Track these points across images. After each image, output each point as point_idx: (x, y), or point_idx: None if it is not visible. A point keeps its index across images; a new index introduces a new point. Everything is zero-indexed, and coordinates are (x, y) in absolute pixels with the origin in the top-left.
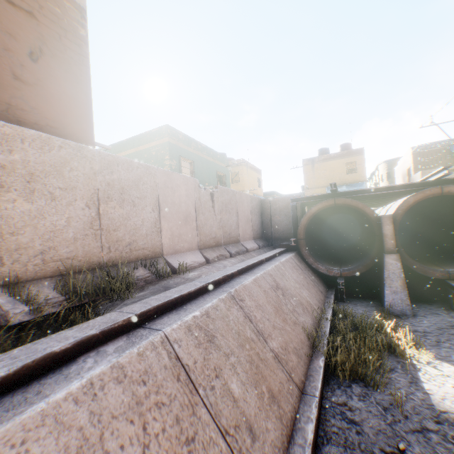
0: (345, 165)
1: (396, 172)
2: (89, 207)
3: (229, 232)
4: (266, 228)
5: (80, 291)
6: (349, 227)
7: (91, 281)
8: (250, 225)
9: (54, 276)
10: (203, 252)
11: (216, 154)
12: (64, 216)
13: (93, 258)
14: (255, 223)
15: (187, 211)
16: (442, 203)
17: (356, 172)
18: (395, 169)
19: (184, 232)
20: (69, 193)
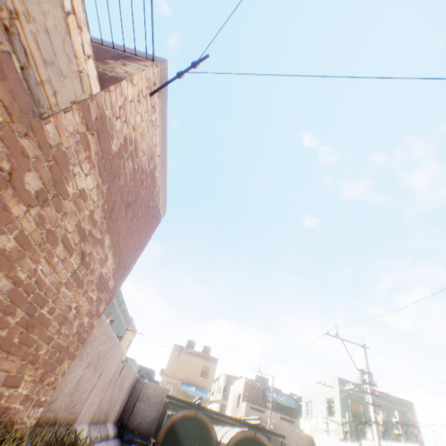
0: (202, 366)
1: (231, 390)
2: (85, 368)
3: (109, 408)
4: (126, 411)
5: (52, 445)
6: (184, 437)
7: (60, 439)
8: (120, 404)
9: (42, 424)
10: (91, 428)
11: (128, 317)
12: (76, 373)
13: (59, 413)
14: (123, 402)
15: (107, 380)
16: (254, 444)
17: (207, 377)
18: (232, 387)
19: (95, 401)
20: (87, 356)
